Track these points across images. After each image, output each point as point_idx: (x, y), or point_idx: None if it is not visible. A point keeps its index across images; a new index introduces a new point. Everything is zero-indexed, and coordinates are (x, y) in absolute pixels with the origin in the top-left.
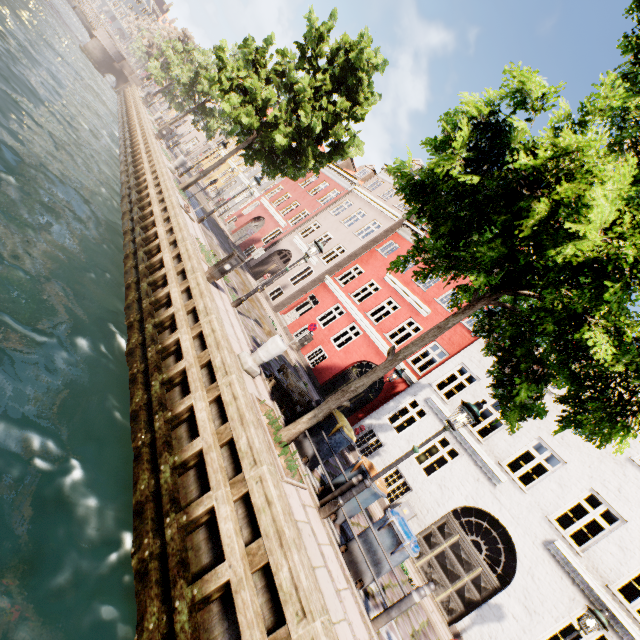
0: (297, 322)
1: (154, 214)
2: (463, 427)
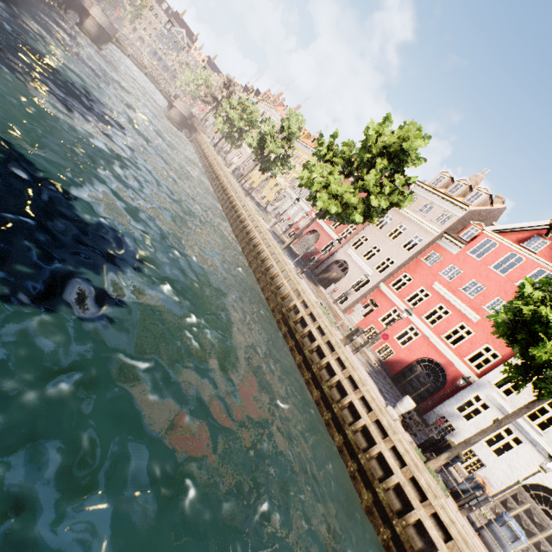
0: (363, 322)
1: (287, 288)
2: (523, 421)
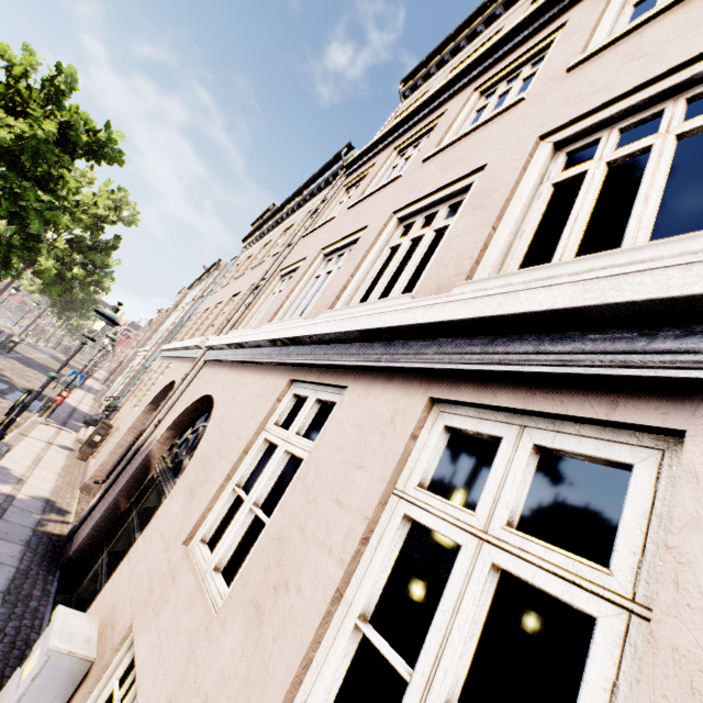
0: None
1: None
2: None
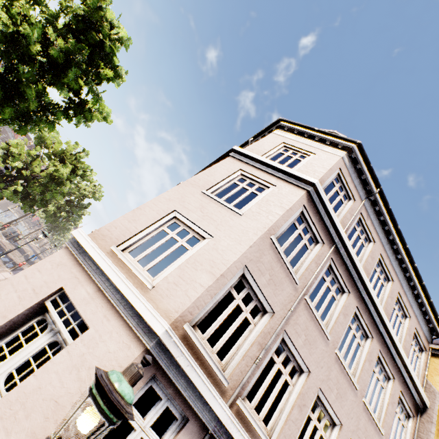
0: None
1: None
2: None
